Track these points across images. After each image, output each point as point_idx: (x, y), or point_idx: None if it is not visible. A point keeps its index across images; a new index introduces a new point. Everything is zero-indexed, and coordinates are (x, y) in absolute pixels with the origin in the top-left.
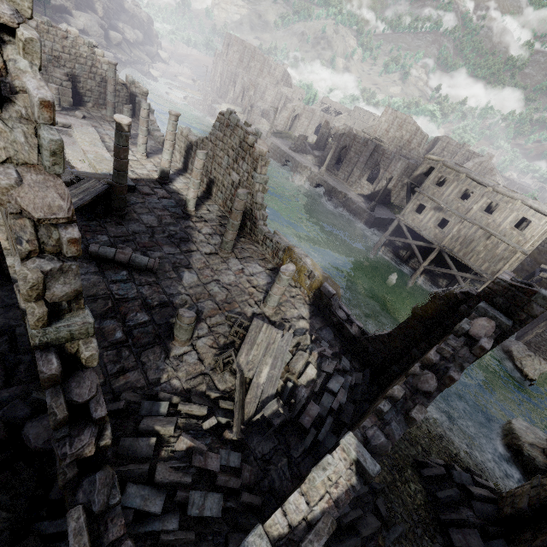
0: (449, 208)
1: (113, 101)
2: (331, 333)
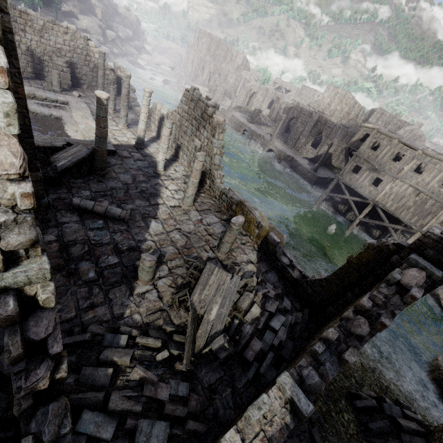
0: (383, 168)
1: (102, 83)
2: (275, 276)
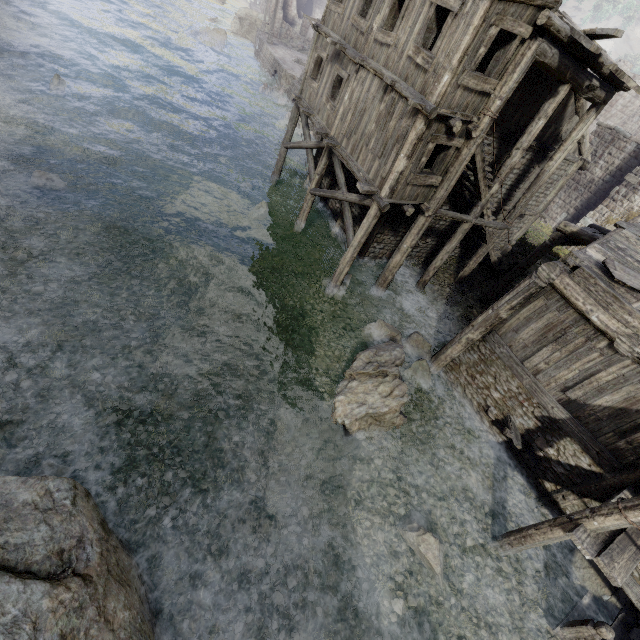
0: (345, 45)
1: None
2: None
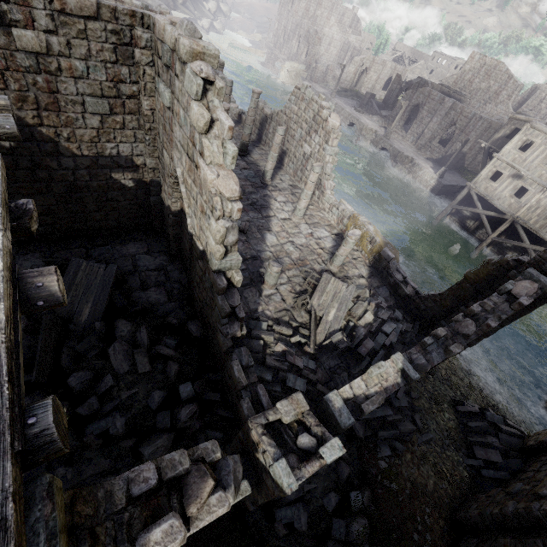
0: (531, 175)
1: None
2: (387, 291)
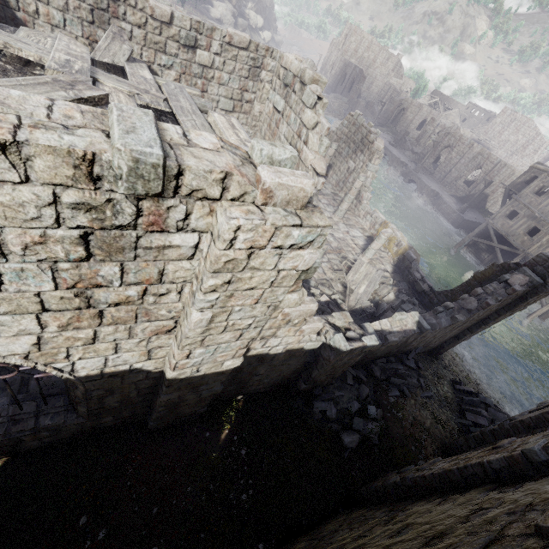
0: (544, 217)
1: None
2: (406, 286)
